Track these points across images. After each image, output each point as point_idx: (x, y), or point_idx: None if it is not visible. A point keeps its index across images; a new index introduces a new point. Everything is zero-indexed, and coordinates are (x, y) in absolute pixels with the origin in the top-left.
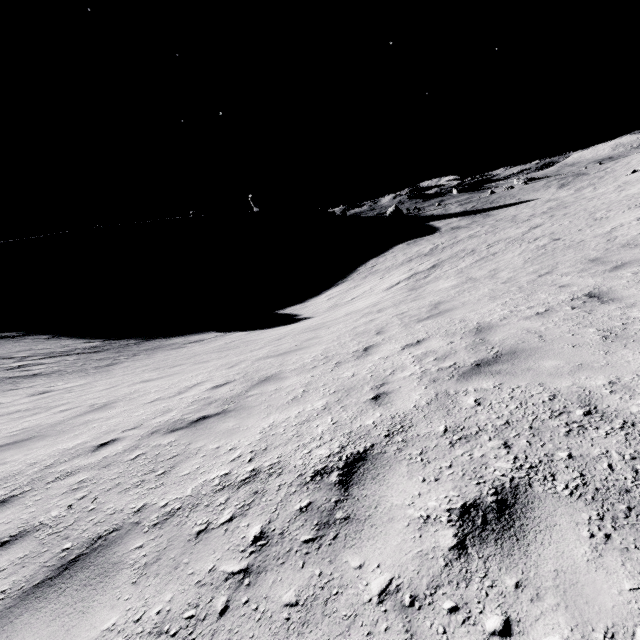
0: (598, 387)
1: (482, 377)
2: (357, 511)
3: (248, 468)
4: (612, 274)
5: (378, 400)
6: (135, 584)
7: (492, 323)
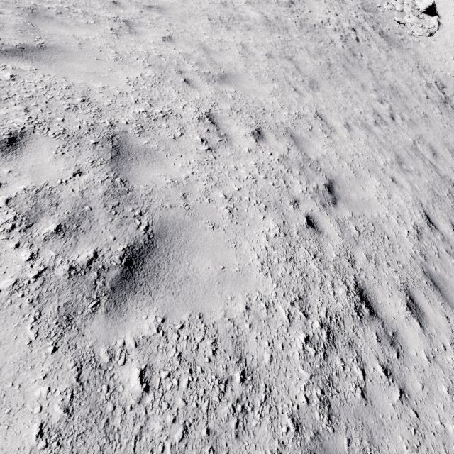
0: (429, 183)
1: (407, 173)
2: (446, 236)
3: (411, 227)
4: (367, 94)
5: (397, 183)
6: (451, 277)
7: (365, 122)
